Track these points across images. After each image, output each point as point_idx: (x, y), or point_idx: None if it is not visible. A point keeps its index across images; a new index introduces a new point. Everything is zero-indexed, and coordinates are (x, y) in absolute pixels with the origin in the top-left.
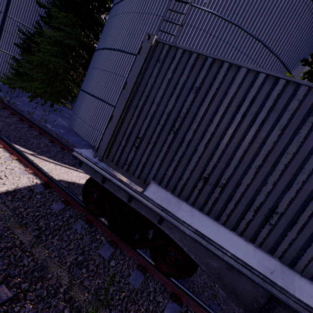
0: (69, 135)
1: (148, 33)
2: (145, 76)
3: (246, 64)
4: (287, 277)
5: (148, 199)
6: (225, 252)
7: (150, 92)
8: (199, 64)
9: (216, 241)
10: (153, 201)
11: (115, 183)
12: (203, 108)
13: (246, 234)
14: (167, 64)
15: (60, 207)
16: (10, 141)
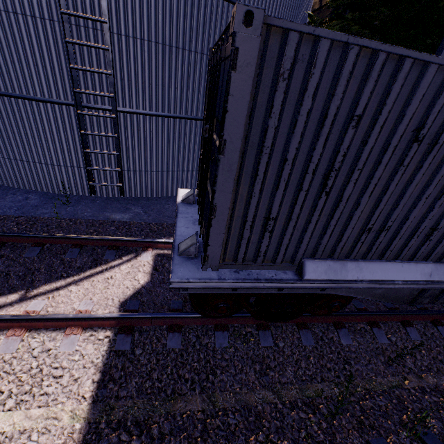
0: None
1: (247, 5)
2: (256, 114)
3: (440, 57)
4: (440, 271)
5: (313, 282)
6: (397, 283)
7: (274, 142)
8: (360, 68)
9: (388, 279)
10: (319, 281)
11: (262, 288)
12: (368, 147)
13: (405, 256)
14: (298, 78)
15: (178, 340)
16: None
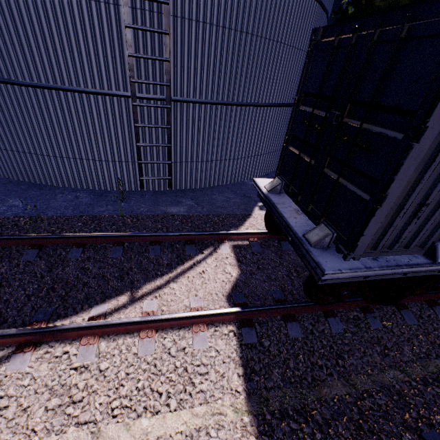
0: (40, 201)
1: None
2: None
3: None
4: None
5: None
6: None
7: None
8: None
9: None
10: None
11: (401, 273)
12: None
13: None
14: None
15: (297, 329)
16: (63, 314)
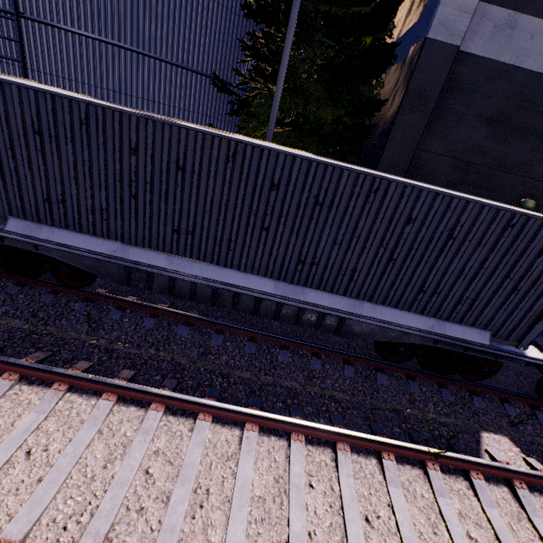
0: None
1: None
2: None
3: (13, 81)
4: (126, 251)
5: (10, 233)
6: (82, 250)
7: None
8: None
9: (74, 246)
10: (16, 233)
11: None
12: (6, 133)
13: (98, 233)
14: None
15: None
16: None
